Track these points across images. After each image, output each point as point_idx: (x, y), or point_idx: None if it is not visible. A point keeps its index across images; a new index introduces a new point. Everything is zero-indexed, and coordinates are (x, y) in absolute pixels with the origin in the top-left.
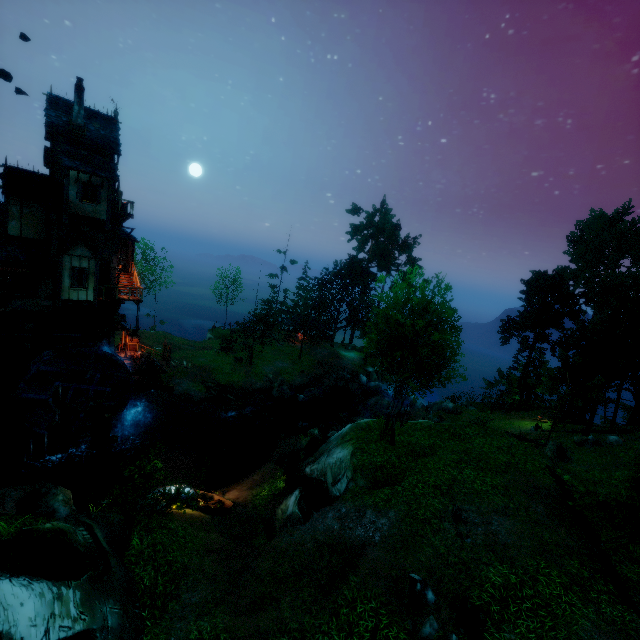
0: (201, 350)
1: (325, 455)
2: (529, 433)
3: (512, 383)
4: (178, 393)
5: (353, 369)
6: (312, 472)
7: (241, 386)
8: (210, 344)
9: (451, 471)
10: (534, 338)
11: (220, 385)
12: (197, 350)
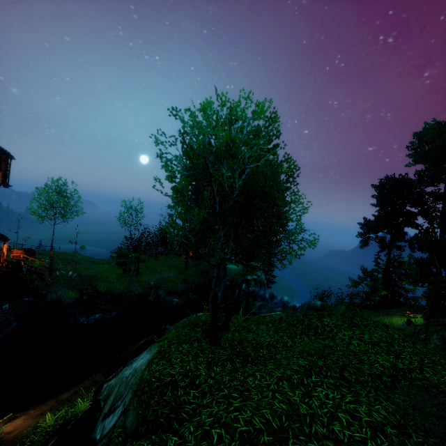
0: (98, 264)
1: (130, 363)
2: (402, 328)
3: (376, 280)
4: (49, 300)
5: (233, 277)
6: (103, 391)
7: (120, 292)
8: (110, 260)
9: (288, 393)
10: (391, 238)
11: (97, 292)
12: (94, 264)
